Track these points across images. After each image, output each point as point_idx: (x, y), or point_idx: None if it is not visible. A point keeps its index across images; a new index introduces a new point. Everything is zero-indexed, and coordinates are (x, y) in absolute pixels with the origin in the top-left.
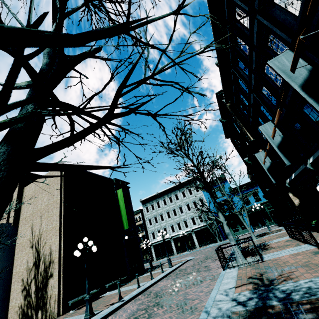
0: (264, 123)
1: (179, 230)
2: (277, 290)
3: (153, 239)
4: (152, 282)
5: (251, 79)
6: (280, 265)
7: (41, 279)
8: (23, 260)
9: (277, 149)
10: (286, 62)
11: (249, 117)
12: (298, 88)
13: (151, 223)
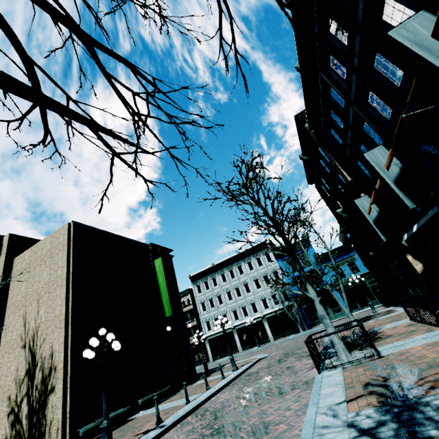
0: (373, 149)
1: (244, 317)
2: (428, 407)
3: (208, 331)
4: (208, 394)
5: (351, 83)
6: (412, 362)
7: (37, 395)
8: (11, 368)
9: (394, 185)
10: (421, 29)
11: (346, 147)
12: None
13: (205, 308)
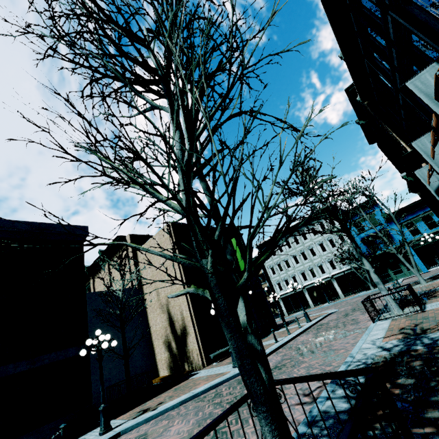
0: (420, 137)
1: (313, 278)
2: (426, 338)
3: (280, 291)
4: (290, 337)
5: (396, 77)
6: None
7: (179, 336)
8: (157, 320)
9: None
10: (432, 82)
11: (401, 121)
12: None
13: (275, 272)
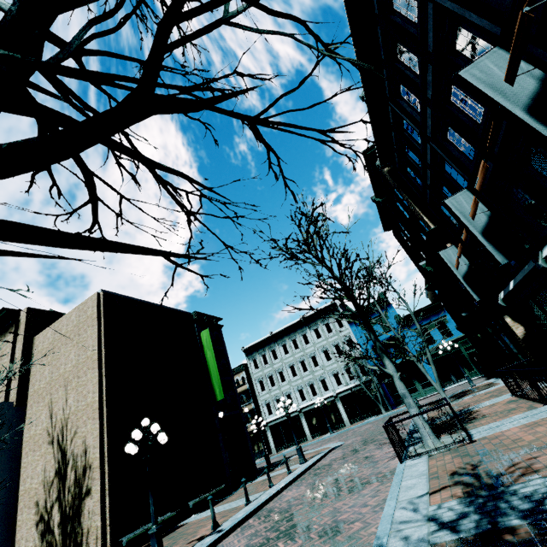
0: (455, 194)
1: (313, 396)
2: (514, 496)
3: (268, 415)
4: (271, 492)
5: (427, 117)
6: (507, 446)
7: (70, 500)
8: (37, 468)
9: (482, 237)
10: (495, 69)
11: (426, 188)
12: (522, 114)
13: (264, 387)
